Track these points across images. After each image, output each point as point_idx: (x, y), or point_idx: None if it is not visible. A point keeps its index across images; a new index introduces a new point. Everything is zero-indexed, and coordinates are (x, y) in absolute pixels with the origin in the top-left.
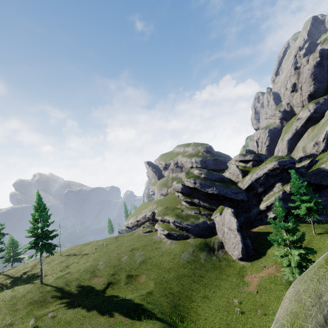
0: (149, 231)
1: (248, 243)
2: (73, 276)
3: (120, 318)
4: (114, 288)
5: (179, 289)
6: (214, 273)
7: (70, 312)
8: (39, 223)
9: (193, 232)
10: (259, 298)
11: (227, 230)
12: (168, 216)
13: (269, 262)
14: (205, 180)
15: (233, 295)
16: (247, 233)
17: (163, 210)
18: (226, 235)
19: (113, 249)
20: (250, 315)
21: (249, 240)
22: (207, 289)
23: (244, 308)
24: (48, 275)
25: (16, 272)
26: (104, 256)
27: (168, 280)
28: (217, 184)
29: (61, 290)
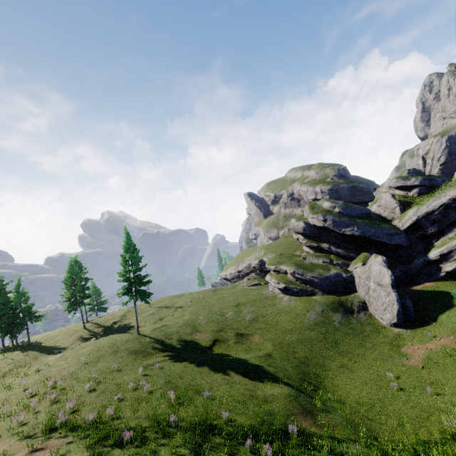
0: (257, 284)
1: (407, 305)
2: (171, 329)
3: (238, 377)
4: (222, 346)
5: (306, 355)
6: (354, 340)
7: (178, 366)
8: (130, 266)
9: (322, 288)
10: (427, 374)
11: (374, 286)
12: (284, 264)
13: (443, 331)
14: (341, 216)
15: (386, 368)
16: (405, 292)
17: (277, 258)
18: (372, 293)
19: (212, 303)
20: (413, 393)
21: (409, 301)
22: (345, 358)
23: (404, 384)
24: (141, 327)
25: (105, 322)
26: (203, 310)
27: (290, 342)
28: (360, 221)
29: (161, 343)
